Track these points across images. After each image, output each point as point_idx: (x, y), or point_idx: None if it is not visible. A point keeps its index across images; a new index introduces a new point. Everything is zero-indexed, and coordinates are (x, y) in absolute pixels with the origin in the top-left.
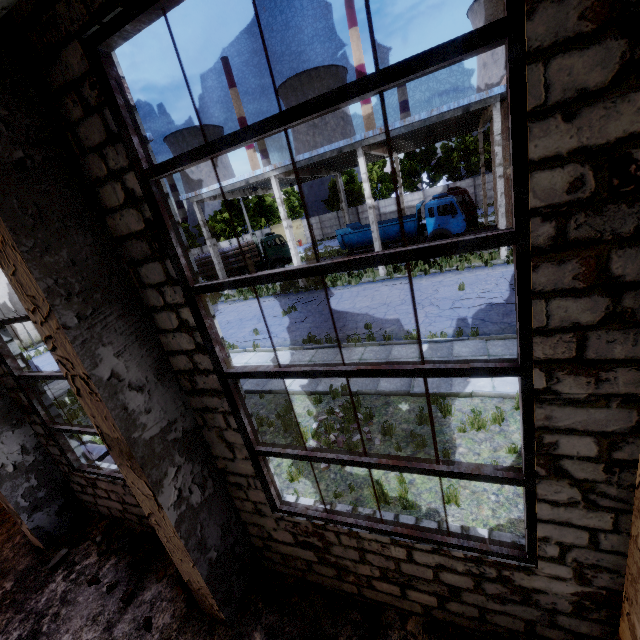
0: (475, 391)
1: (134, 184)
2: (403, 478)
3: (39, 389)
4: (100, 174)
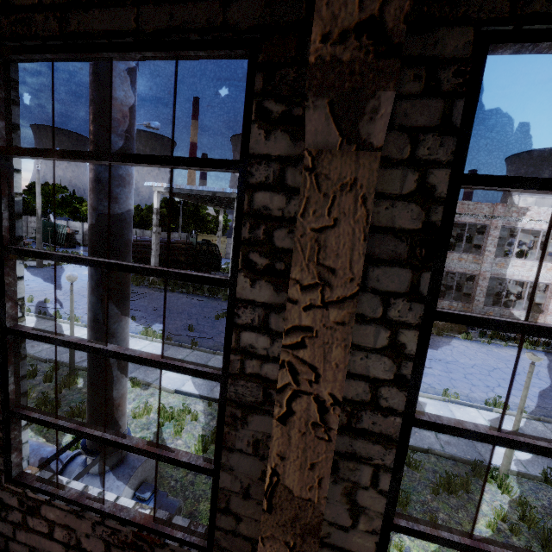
0: (431, 448)
1: (440, 182)
2: (402, 545)
3: (20, 351)
4: (395, 155)
